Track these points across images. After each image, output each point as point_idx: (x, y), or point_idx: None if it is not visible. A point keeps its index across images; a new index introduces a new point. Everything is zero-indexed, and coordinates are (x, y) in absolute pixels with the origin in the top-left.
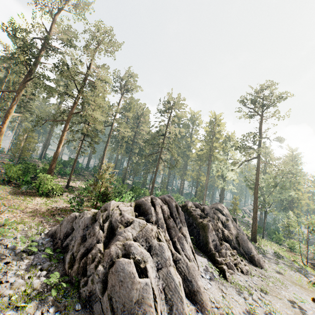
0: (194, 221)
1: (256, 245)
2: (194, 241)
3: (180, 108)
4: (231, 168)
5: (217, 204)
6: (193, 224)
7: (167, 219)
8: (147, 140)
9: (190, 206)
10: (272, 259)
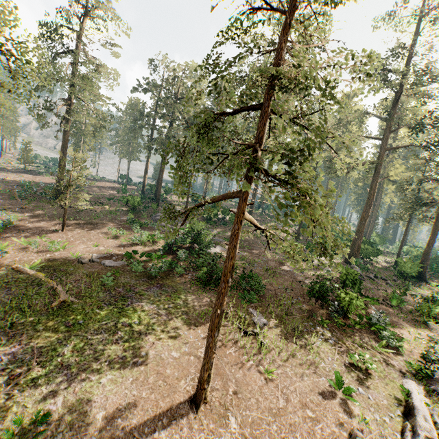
0: None
1: None
2: None
3: None
4: None
5: None
6: None
7: None
8: None
9: None
10: None
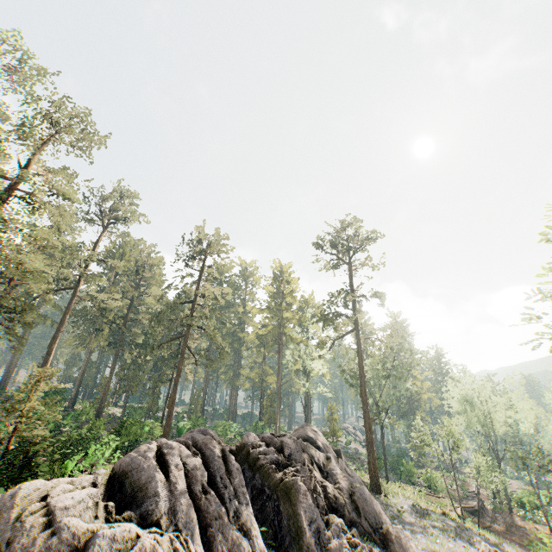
0: (266, 480)
1: (382, 500)
2: (271, 536)
3: (222, 252)
4: (317, 353)
5: (304, 428)
6: (263, 490)
7: (201, 498)
8: (158, 313)
9: (254, 445)
10: (415, 523)
